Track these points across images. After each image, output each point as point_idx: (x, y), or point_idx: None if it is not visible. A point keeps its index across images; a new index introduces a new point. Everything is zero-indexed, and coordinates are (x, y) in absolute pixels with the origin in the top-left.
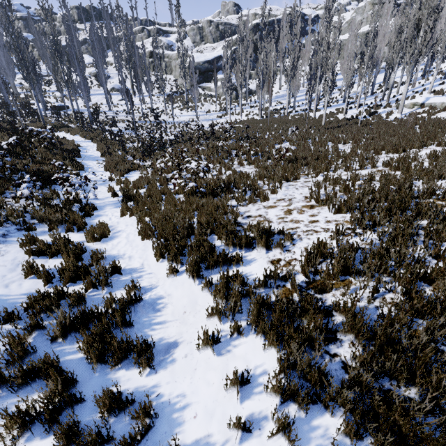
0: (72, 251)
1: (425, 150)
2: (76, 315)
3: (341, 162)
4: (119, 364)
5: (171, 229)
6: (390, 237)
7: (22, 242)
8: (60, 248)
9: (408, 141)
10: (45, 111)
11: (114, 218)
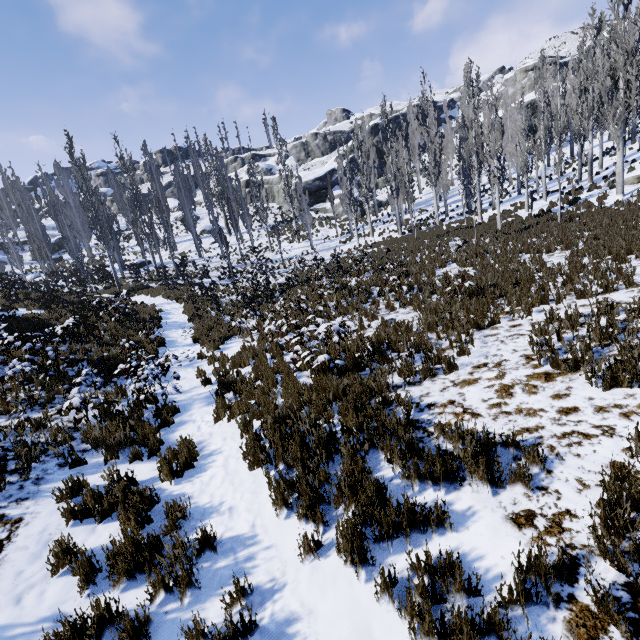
0: (136, 504)
1: None
2: None
3: (563, 283)
4: None
5: (297, 449)
6: None
7: (60, 493)
8: (117, 500)
9: None
10: (123, 272)
11: (205, 426)
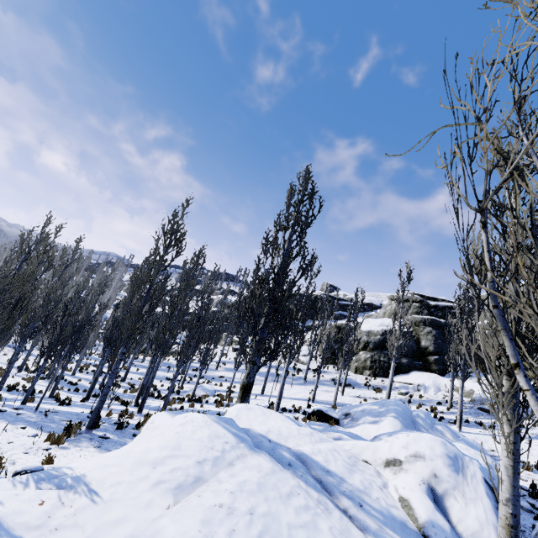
0: None
1: None
2: None
3: None
4: None
5: None
6: None
7: None
8: None
9: None
10: None
11: None
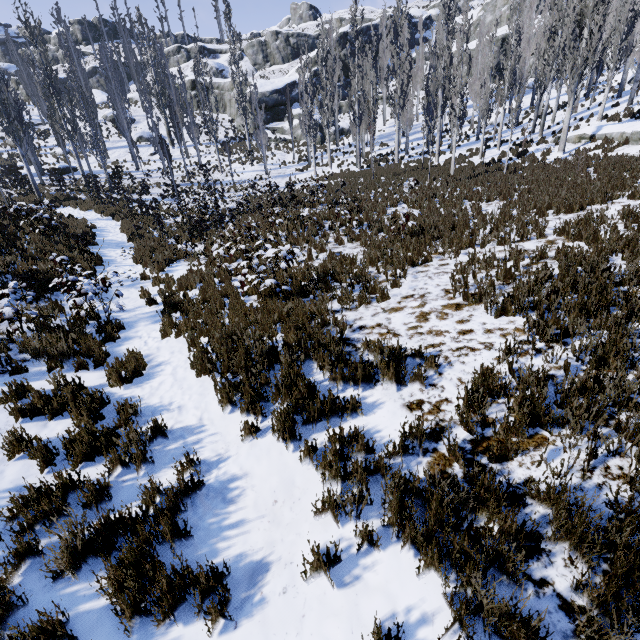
0: (87, 404)
1: (612, 205)
2: (94, 527)
3: (490, 230)
4: (172, 615)
5: (242, 359)
6: (597, 357)
7: (4, 395)
8: (67, 401)
9: (584, 193)
10: (41, 177)
11: (152, 341)
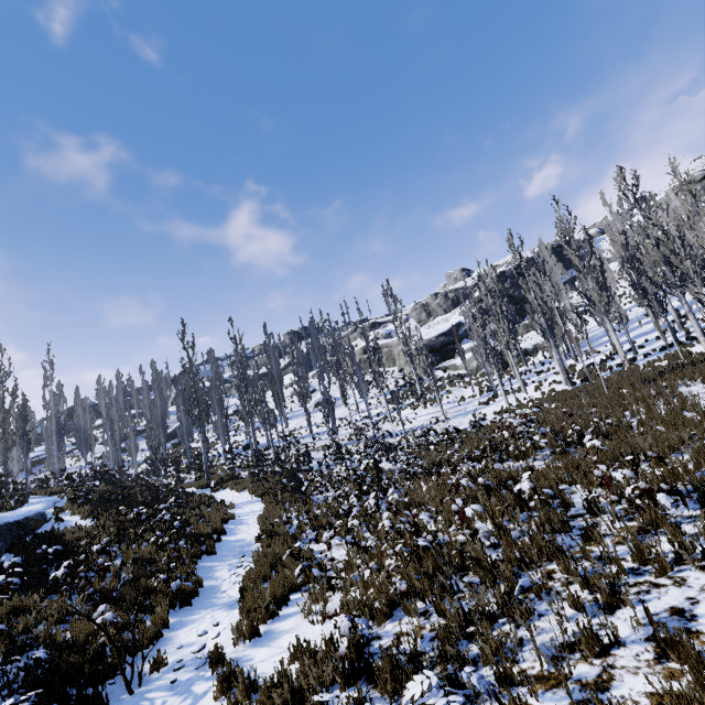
0: None
1: None
2: None
3: None
4: None
5: None
6: None
7: None
8: None
9: None
10: (226, 456)
11: None
